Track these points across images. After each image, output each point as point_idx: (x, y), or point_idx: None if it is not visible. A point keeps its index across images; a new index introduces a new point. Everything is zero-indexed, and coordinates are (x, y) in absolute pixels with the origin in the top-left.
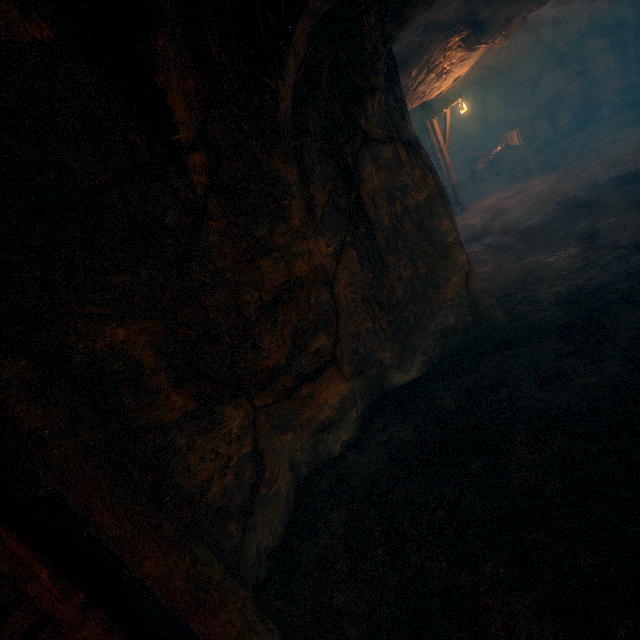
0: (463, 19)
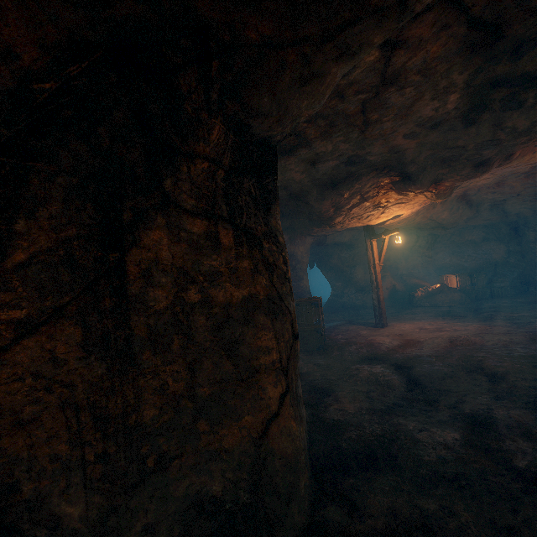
0: (391, 166)
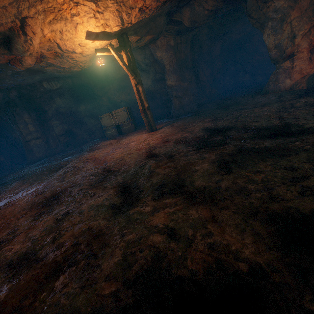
0: None
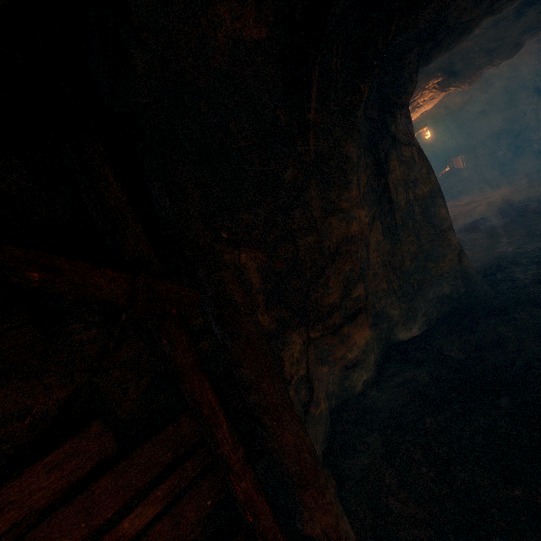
0: (442, 68)
